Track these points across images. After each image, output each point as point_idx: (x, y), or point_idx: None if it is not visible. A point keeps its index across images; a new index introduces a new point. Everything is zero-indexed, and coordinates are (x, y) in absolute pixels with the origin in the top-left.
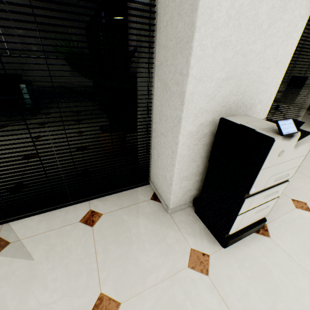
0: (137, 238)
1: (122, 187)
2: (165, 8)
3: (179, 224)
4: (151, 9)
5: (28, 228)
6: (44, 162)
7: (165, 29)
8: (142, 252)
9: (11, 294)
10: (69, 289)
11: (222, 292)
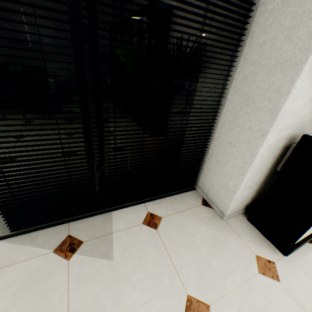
0: (203, 243)
1: (172, 191)
2: (265, 28)
3: (237, 231)
4: (240, 25)
5: (95, 228)
6: (116, 164)
7: (260, 47)
8: (212, 257)
9: (104, 293)
10: (157, 290)
11: (297, 298)
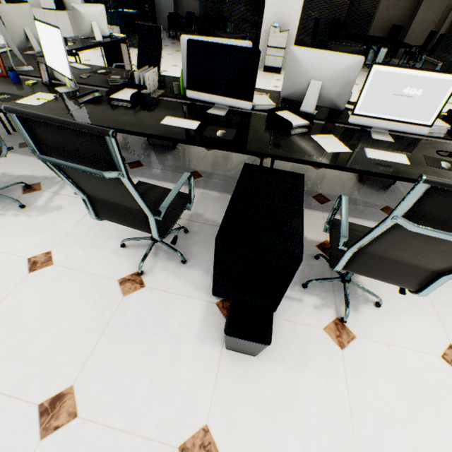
0: None
1: None
2: None
3: None
4: None
5: None
6: None
7: None
8: None
9: None
10: None
11: None
